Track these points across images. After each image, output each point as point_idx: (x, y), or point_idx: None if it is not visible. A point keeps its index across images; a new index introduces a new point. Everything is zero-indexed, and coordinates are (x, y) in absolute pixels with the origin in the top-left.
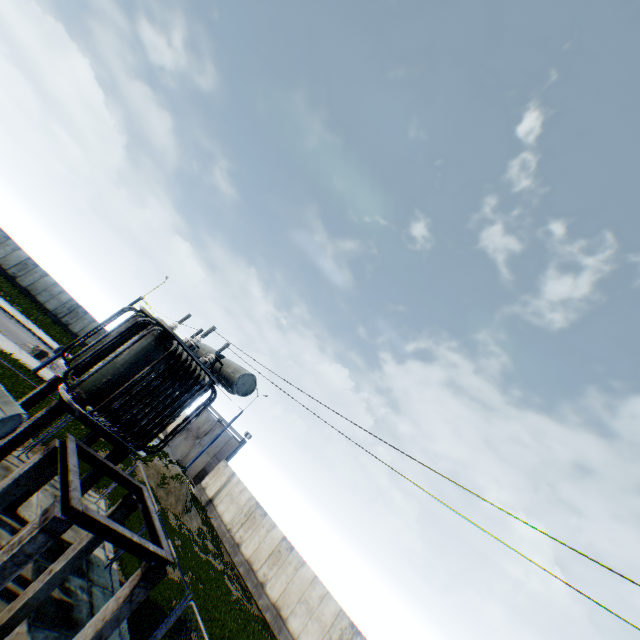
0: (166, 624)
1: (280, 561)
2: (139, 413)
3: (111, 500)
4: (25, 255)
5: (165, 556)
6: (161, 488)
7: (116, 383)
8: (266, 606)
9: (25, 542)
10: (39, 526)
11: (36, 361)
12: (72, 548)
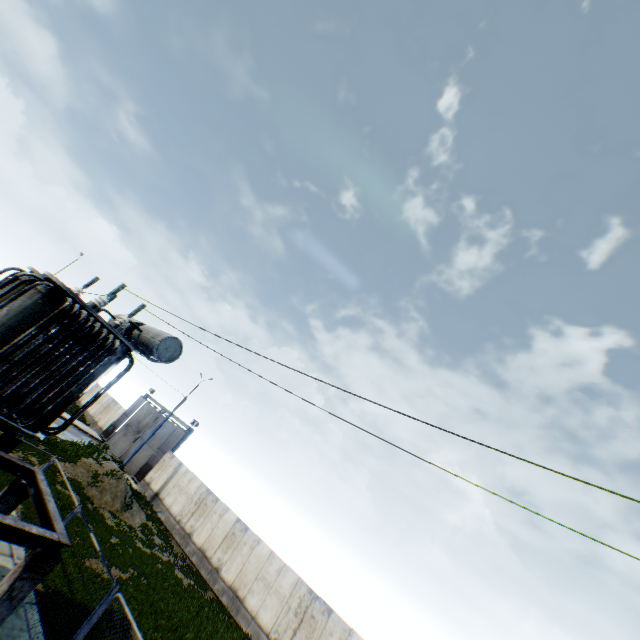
0: (88, 623)
1: (235, 543)
2: (27, 385)
3: (25, 504)
4: None
5: (57, 539)
6: (94, 487)
7: None
8: (222, 590)
9: None
10: None
11: None
12: None
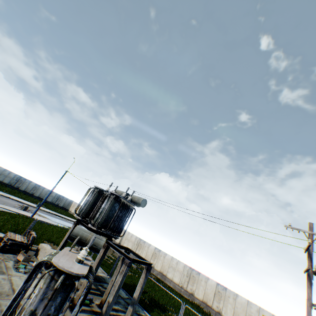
0: None
1: (157, 256)
2: (118, 225)
3: (92, 257)
4: None
5: (151, 263)
6: None
7: (107, 218)
8: (157, 273)
9: (125, 270)
10: (125, 265)
11: (26, 212)
12: (115, 272)
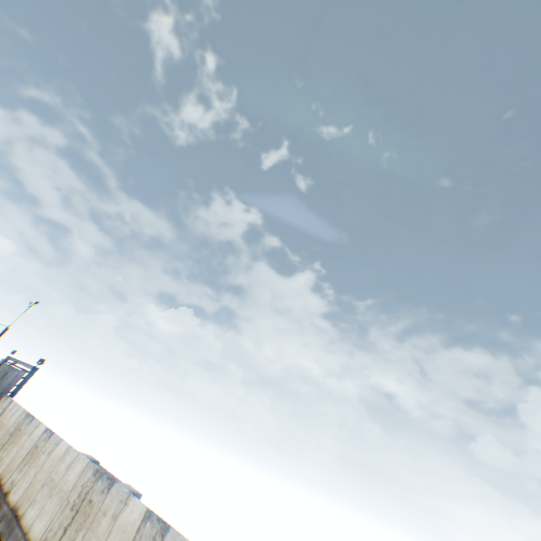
0: None
1: (35, 457)
2: None
3: None
4: None
5: None
6: None
7: None
8: (3, 516)
9: None
10: None
11: None
12: None
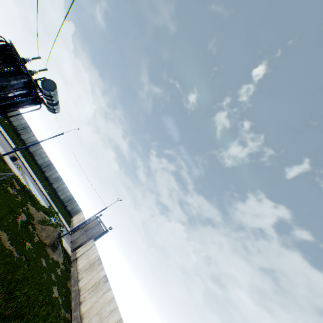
0: None
1: (96, 289)
2: None
3: None
4: (36, 138)
5: None
6: (40, 225)
7: None
8: (75, 316)
9: None
10: None
11: (9, 158)
12: None
